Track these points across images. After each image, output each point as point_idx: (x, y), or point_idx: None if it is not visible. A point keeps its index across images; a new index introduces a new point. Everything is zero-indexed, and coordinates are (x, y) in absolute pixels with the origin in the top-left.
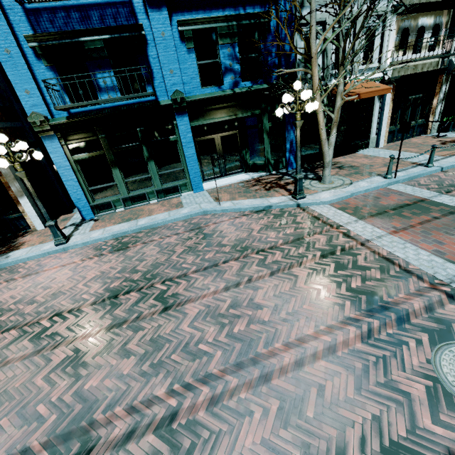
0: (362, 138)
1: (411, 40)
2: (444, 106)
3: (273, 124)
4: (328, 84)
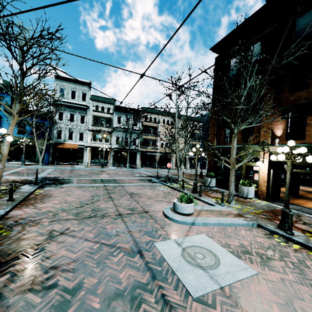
0: (81, 161)
1: (98, 138)
2: (115, 158)
3: (41, 149)
4: (63, 143)
